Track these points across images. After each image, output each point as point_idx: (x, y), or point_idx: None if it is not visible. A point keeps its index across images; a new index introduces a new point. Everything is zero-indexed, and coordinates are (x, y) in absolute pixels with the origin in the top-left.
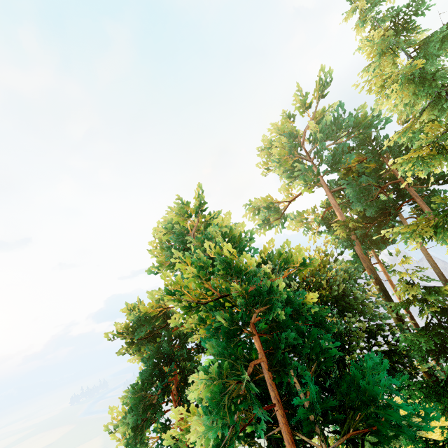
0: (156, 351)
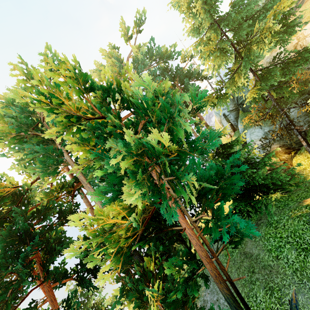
0: (7, 234)
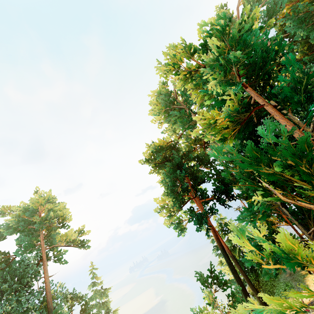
0: (172, 166)
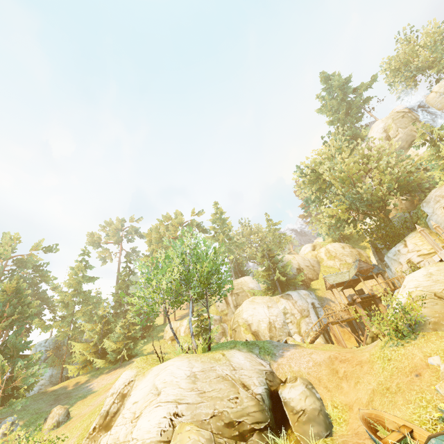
0: None
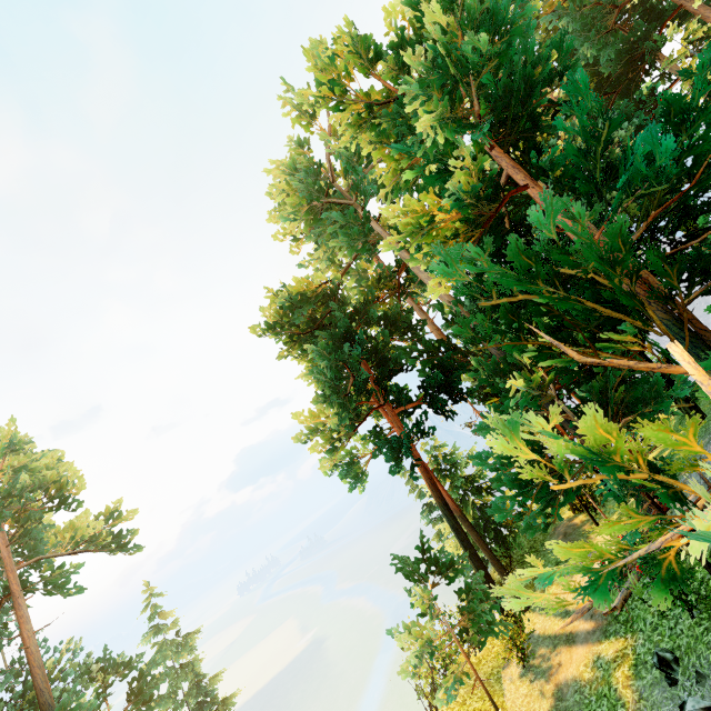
0: (330, 339)
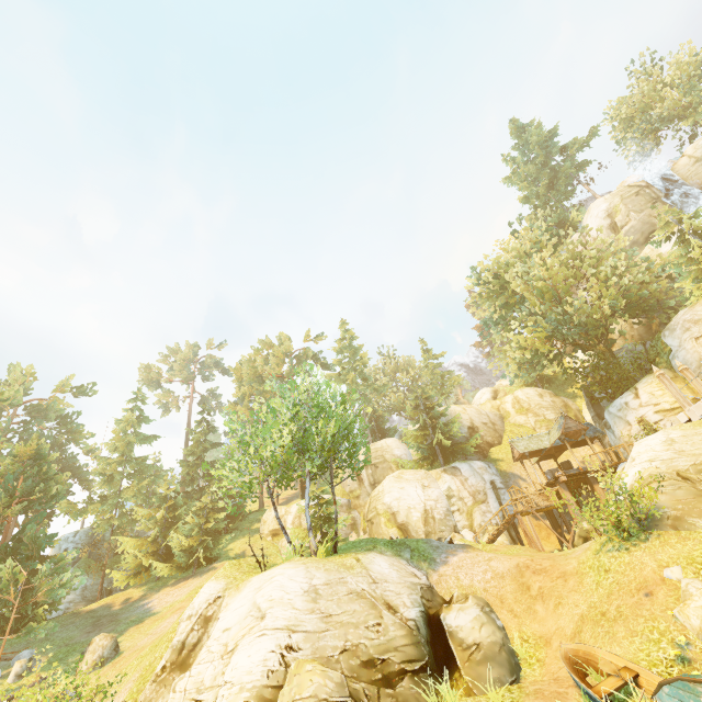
0: None
